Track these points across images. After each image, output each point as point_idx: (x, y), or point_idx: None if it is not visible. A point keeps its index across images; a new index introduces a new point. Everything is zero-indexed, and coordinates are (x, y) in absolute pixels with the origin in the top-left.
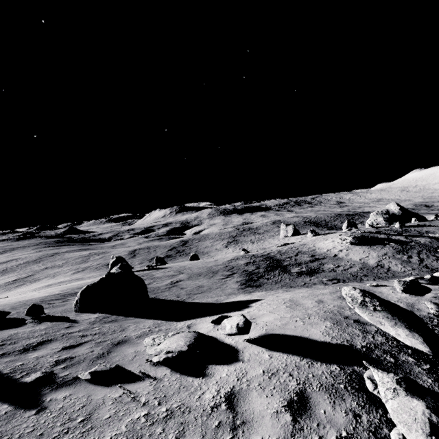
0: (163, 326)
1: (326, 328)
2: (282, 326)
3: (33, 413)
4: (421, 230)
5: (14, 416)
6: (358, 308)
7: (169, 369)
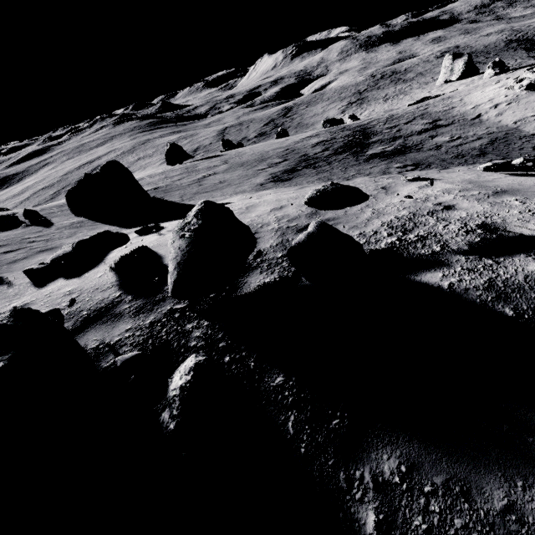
0: None
1: None
2: None
3: None
4: None
5: None
6: (174, 233)
7: (34, 278)
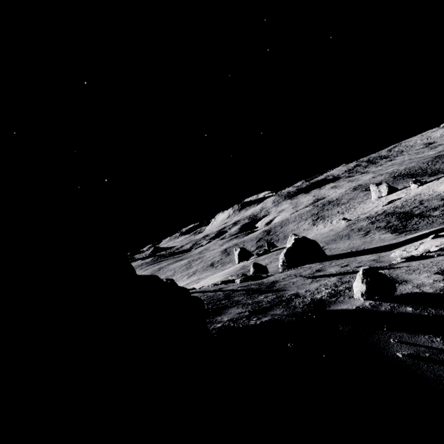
0: (383, 254)
1: None
2: None
3: (406, 267)
4: None
5: (396, 269)
6: None
7: None
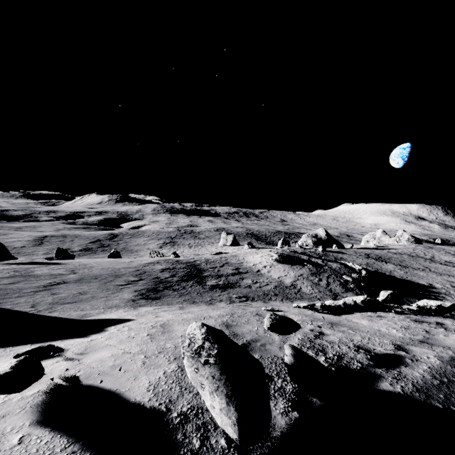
0: None
1: (162, 375)
2: (109, 369)
3: None
4: (337, 256)
5: None
6: (188, 358)
7: None
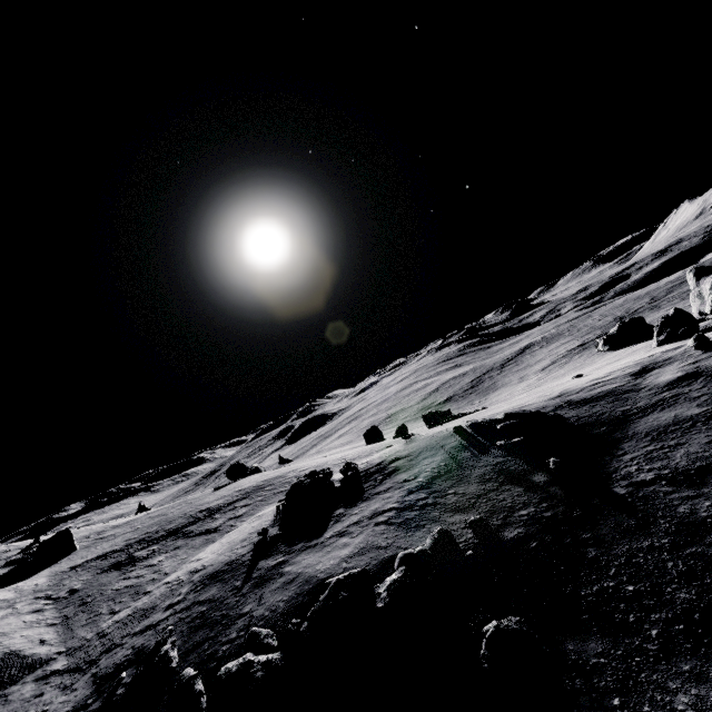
0: None
1: None
2: None
3: None
4: None
5: None
6: None
7: None
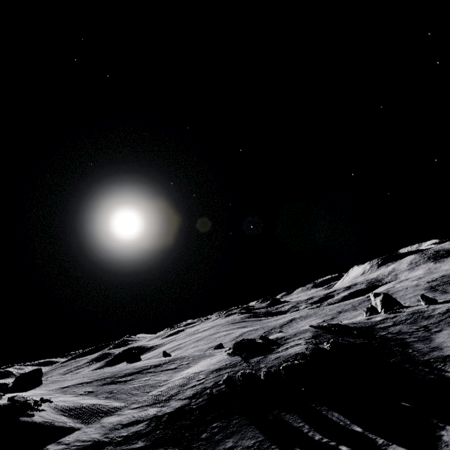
0: None
1: None
2: None
3: None
4: None
5: None
6: None
7: None
